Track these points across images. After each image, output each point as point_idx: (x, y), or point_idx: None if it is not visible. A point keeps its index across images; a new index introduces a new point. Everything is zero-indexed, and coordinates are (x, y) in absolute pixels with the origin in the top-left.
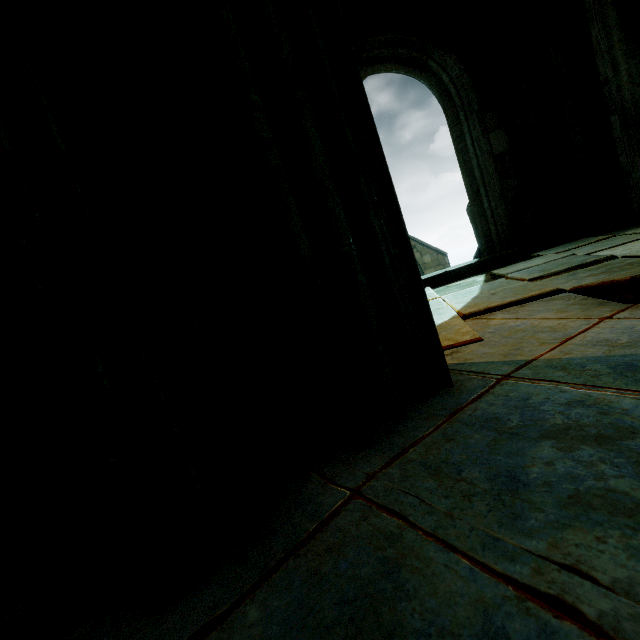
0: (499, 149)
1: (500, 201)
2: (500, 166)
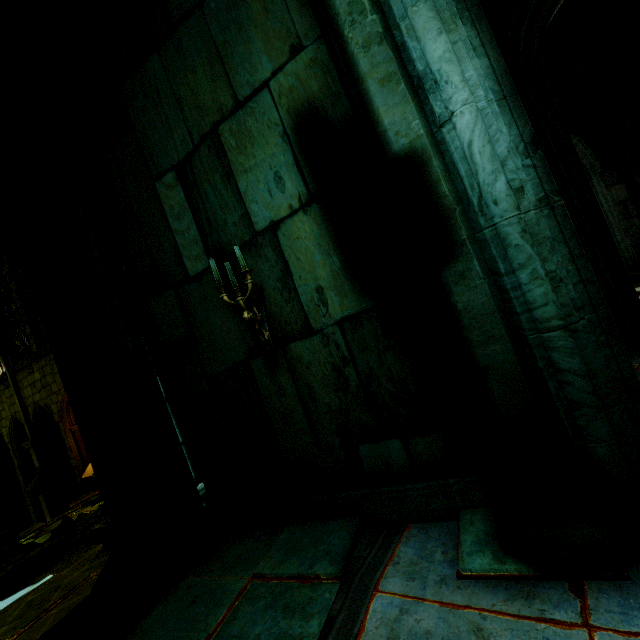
0: (620, 198)
1: (625, 235)
2: (622, 210)
